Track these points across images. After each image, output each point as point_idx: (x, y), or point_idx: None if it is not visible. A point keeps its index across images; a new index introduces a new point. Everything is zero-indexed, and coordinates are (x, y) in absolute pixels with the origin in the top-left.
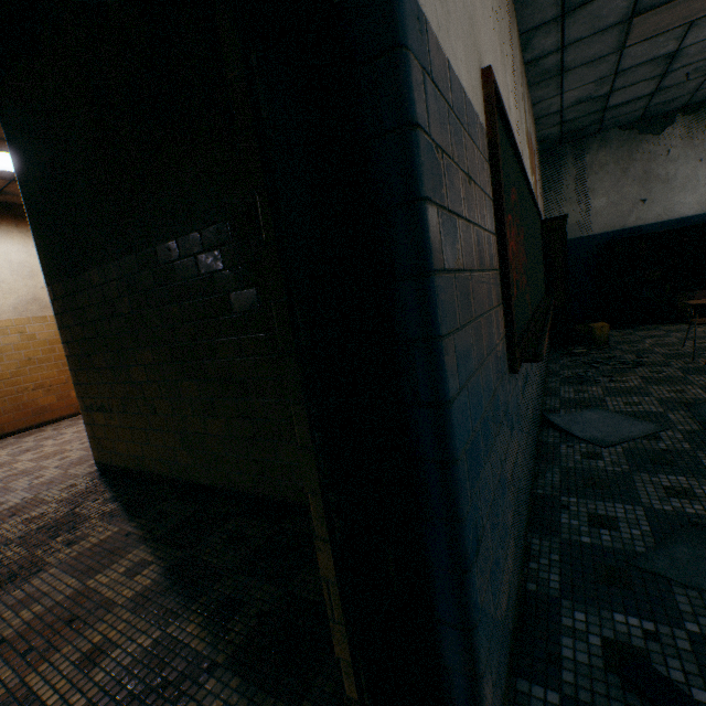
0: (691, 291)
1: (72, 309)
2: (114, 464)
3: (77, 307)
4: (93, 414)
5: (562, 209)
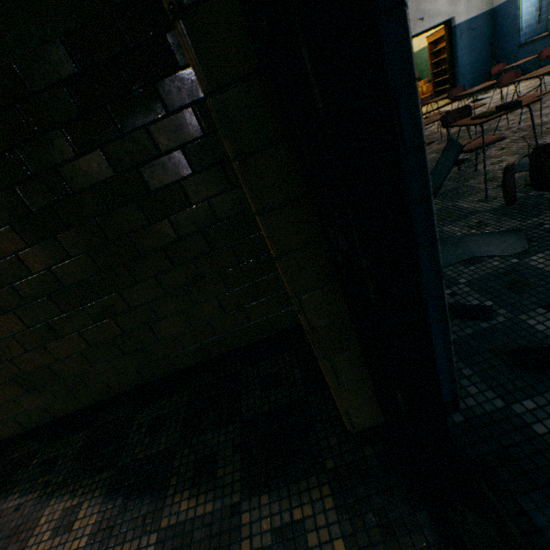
0: None
1: None
2: None
3: None
4: None
5: None
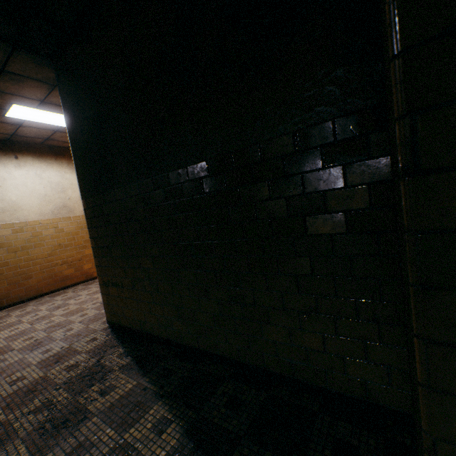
0: None
1: (99, 215)
2: (121, 324)
3: (103, 214)
4: (108, 287)
5: None
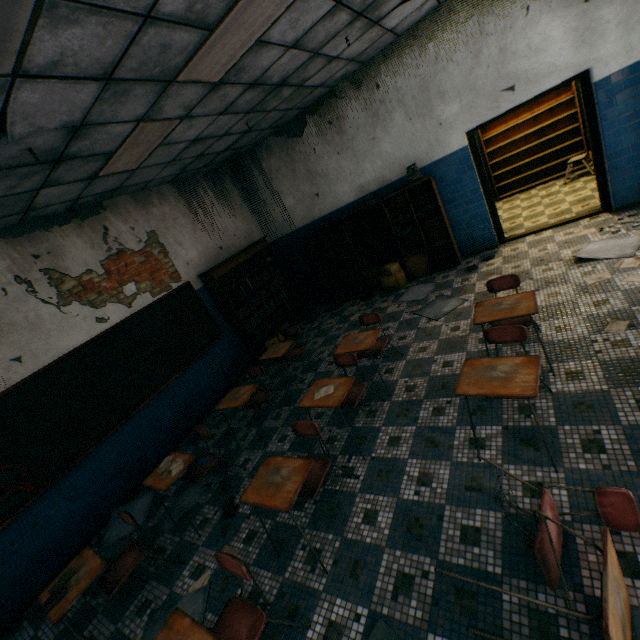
0: (370, 267)
1: None
2: None
3: None
4: None
5: (269, 211)
